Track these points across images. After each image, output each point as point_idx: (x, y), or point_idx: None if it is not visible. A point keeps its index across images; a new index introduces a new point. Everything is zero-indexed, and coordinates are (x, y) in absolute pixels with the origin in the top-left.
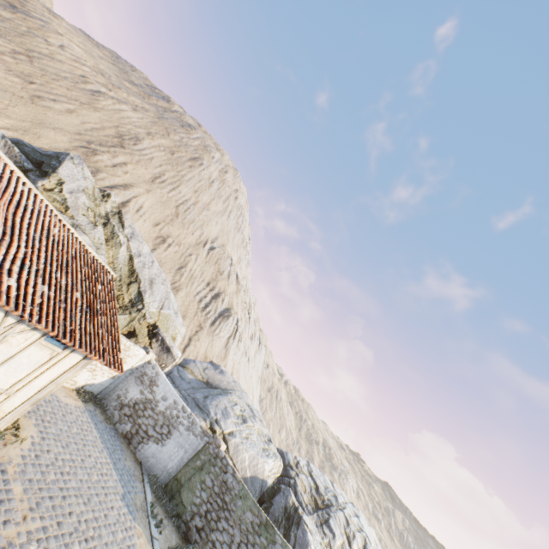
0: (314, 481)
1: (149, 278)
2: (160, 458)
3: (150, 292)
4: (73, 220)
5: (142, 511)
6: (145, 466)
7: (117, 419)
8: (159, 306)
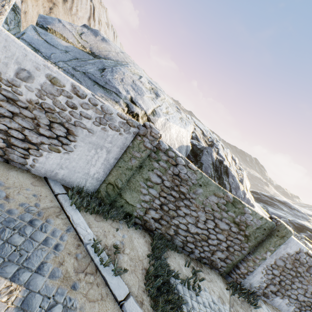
0: (200, 129)
1: None
2: (74, 167)
3: None
4: None
5: (84, 272)
6: (55, 180)
7: None
8: None
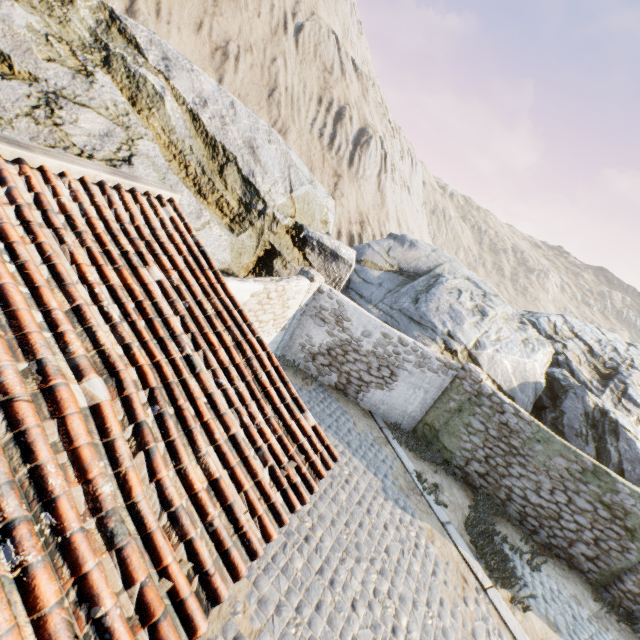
0: (583, 342)
1: (244, 143)
2: (393, 404)
3: (260, 171)
4: (37, 84)
5: (412, 491)
6: (377, 414)
7: (315, 371)
8: (286, 188)
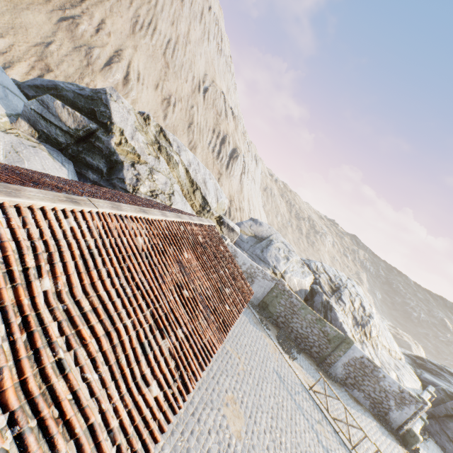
0: (328, 275)
1: (202, 180)
2: None
3: (207, 193)
4: (147, 165)
5: (258, 324)
6: None
7: None
8: (216, 200)
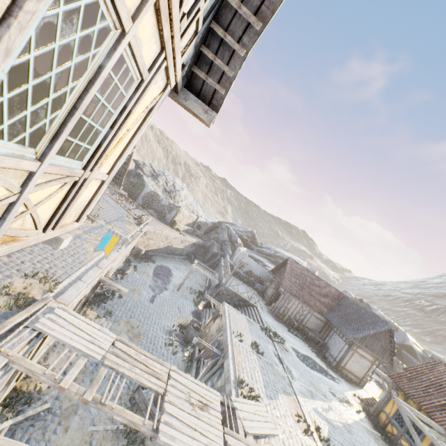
0: (153, 169)
1: None
2: None
3: None
4: None
5: None
6: None
7: None
8: None
